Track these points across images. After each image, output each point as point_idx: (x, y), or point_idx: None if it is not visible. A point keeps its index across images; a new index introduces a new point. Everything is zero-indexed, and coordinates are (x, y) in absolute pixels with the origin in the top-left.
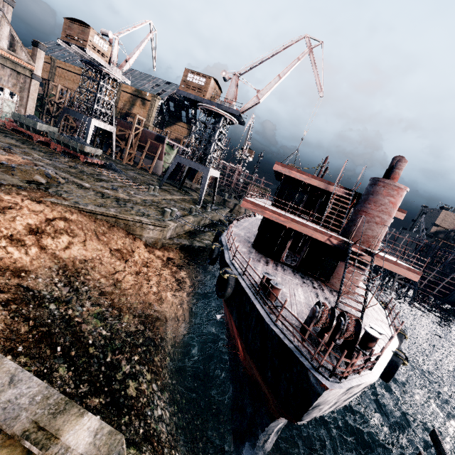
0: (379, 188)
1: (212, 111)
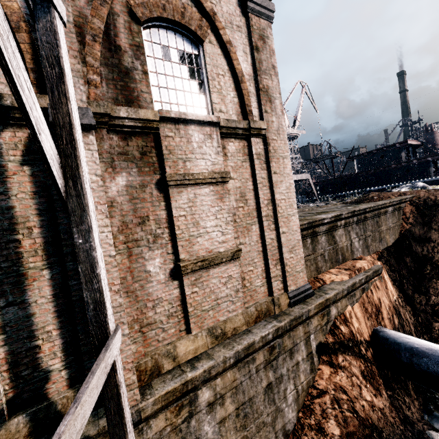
0: (435, 134)
1: (290, 136)
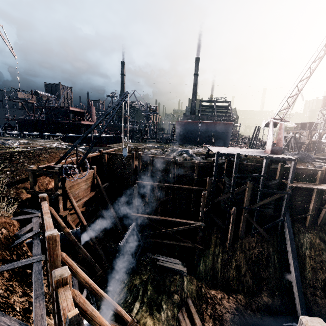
0: (92, 108)
1: None
